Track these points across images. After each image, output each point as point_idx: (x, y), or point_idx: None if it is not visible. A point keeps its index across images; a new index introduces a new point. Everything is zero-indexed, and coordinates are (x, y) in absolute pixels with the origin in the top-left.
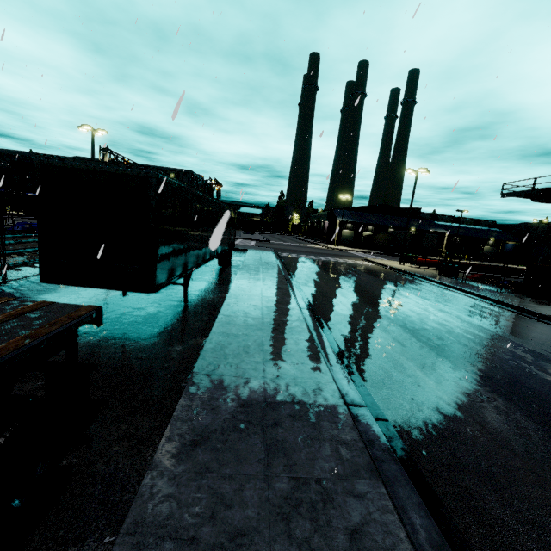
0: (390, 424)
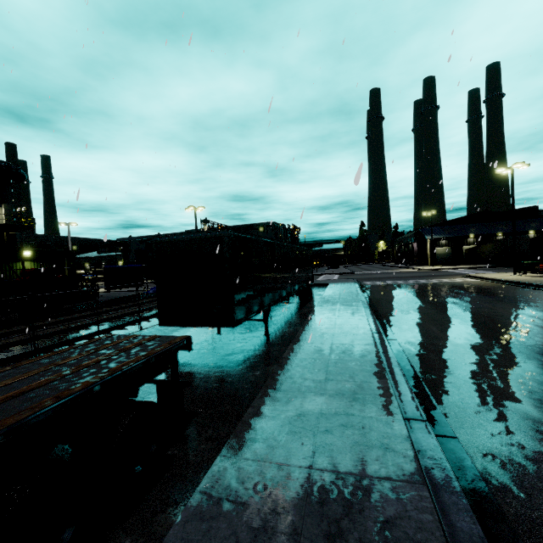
0: (458, 441)
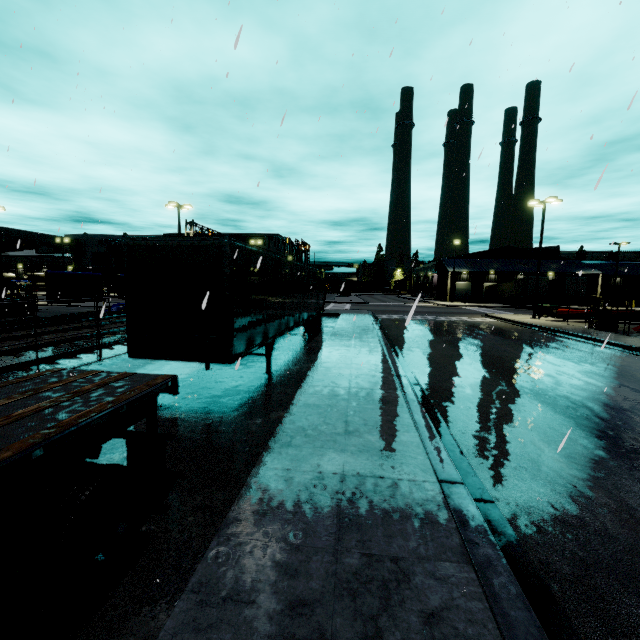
0: (496, 507)
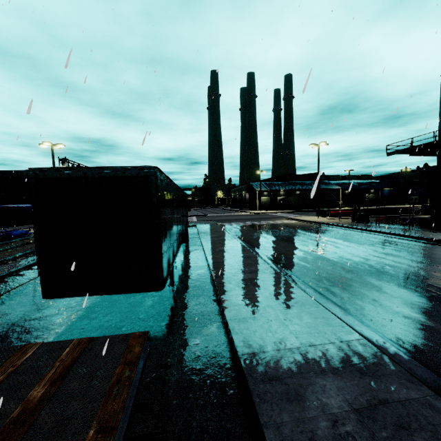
0: None
